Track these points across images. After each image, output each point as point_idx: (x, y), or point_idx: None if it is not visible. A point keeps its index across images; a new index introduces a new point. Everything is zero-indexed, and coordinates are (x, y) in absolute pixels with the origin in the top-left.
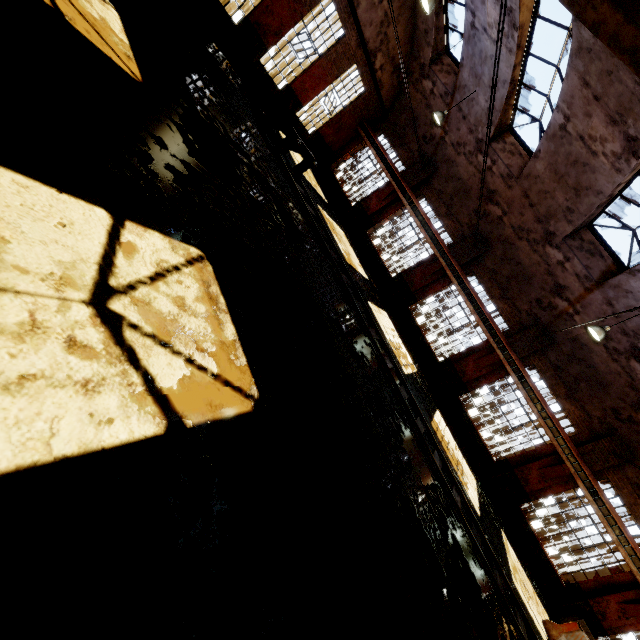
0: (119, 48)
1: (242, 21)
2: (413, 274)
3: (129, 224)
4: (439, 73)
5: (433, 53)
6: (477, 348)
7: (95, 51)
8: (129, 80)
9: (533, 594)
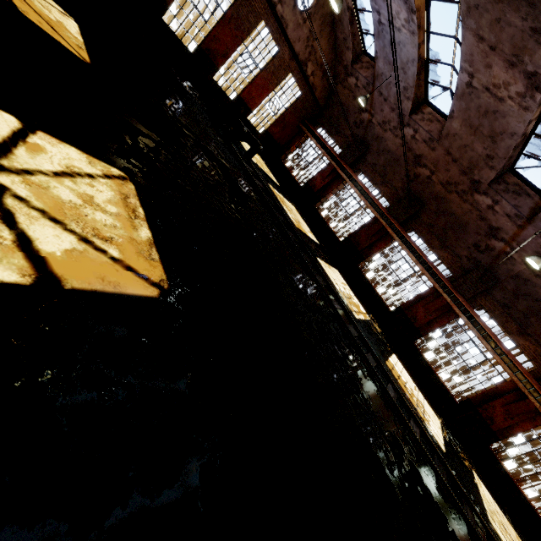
0: (71, 40)
1: (196, 49)
2: (358, 236)
3: (42, 134)
4: (360, 69)
5: (353, 55)
6: (425, 295)
7: (44, 34)
8: (76, 58)
9: (517, 539)
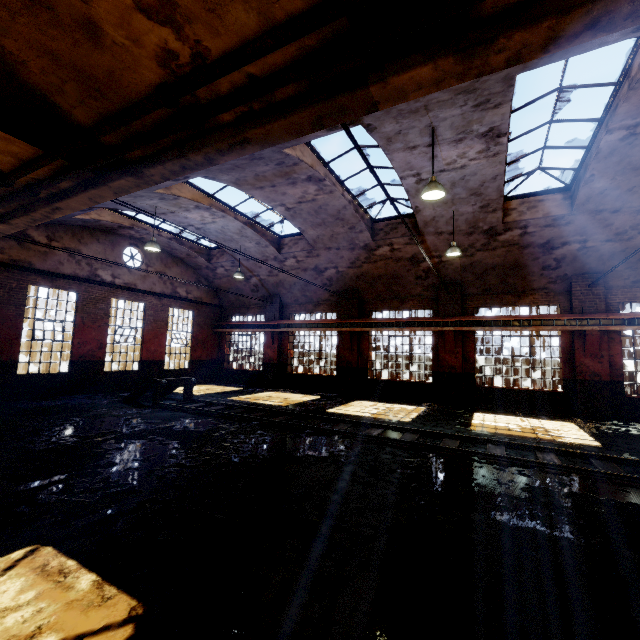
0: None
1: (70, 366)
2: (342, 357)
3: None
4: (218, 260)
5: (204, 257)
6: (436, 343)
7: None
8: None
9: None
